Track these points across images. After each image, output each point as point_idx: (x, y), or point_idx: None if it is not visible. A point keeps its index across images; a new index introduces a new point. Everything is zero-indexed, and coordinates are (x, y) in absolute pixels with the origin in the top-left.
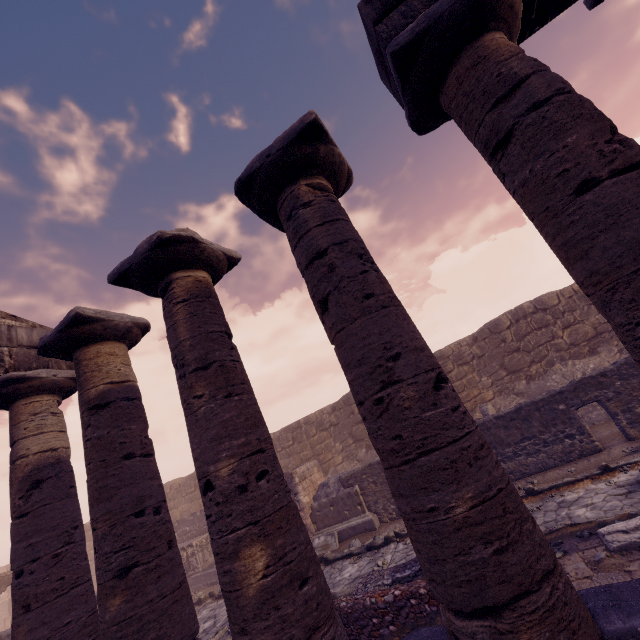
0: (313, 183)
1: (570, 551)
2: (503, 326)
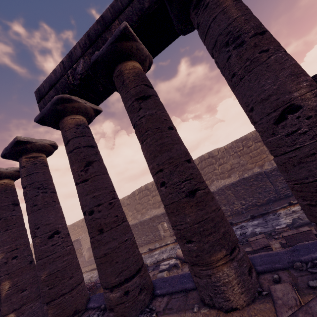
0: (28, 156)
1: (155, 269)
2: (196, 163)
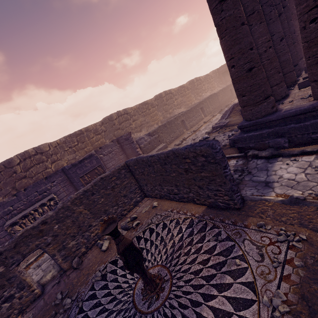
0: None
1: None
2: (163, 96)
